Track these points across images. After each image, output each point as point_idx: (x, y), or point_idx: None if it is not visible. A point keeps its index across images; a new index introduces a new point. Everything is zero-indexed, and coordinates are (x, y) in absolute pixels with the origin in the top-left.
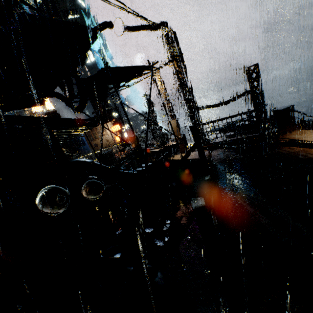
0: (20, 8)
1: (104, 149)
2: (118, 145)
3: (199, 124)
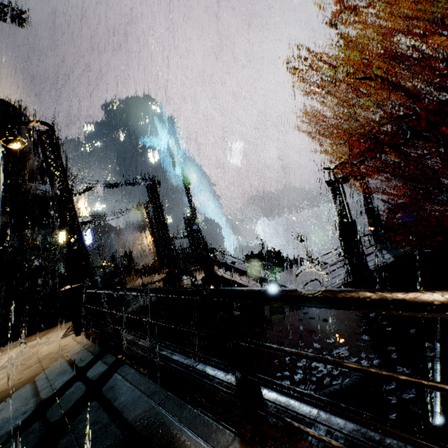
0: (34, 194)
1: (136, 261)
2: (152, 258)
3: (166, 251)
